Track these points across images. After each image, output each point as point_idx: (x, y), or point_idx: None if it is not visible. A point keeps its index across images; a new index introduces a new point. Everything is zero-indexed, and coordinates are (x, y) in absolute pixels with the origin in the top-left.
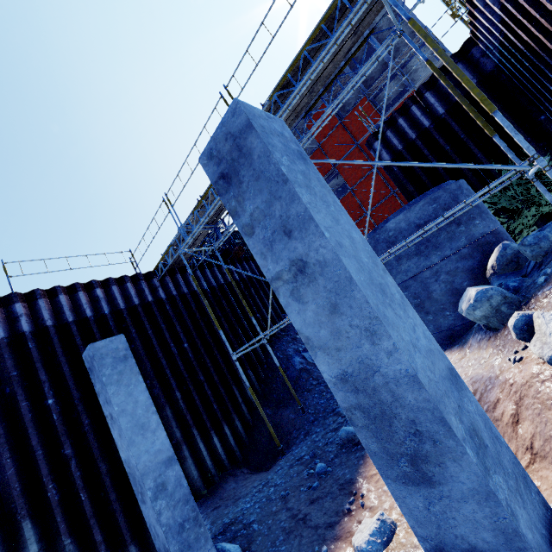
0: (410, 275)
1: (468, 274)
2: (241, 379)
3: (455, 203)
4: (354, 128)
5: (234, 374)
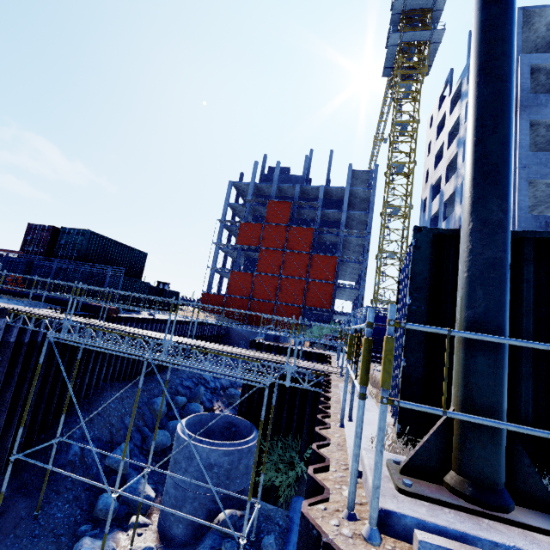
0: (183, 485)
1: (208, 513)
2: (6, 447)
3: (237, 463)
4: (292, 238)
5: (3, 439)
